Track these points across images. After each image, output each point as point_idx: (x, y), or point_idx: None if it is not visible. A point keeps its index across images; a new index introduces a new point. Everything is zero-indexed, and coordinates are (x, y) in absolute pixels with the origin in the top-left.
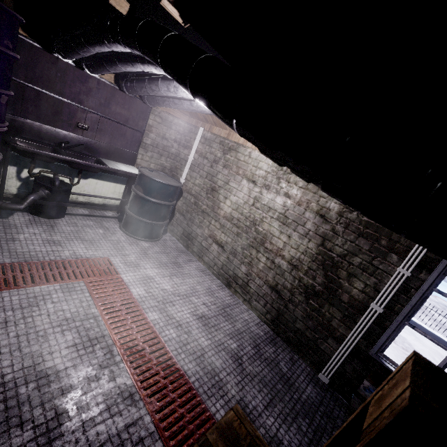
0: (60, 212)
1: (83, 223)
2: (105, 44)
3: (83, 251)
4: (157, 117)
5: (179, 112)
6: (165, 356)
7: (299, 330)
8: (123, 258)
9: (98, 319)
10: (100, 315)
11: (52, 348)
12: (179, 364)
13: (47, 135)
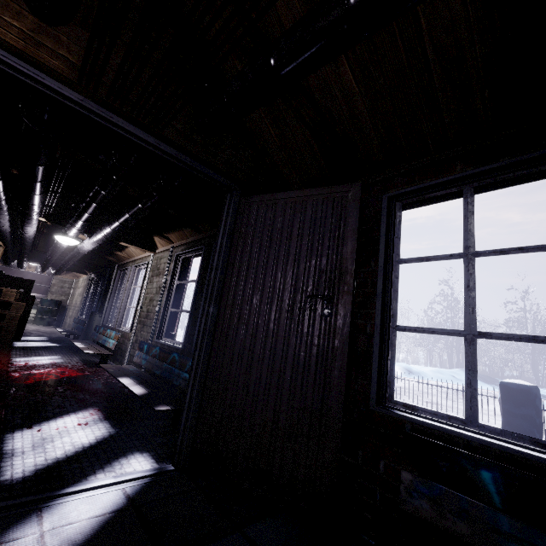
0: None
1: None
2: None
3: None
4: (58, 280)
5: (71, 277)
6: None
7: None
8: None
9: None
10: None
11: None
12: None
13: None
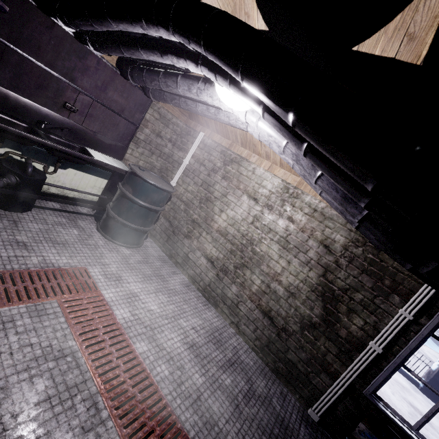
0: (27, 205)
1: (54, 219)
2: (140, 23)
3: (55, 257)
4: (155, 112)
5: (178, 111)
6: (159, 404)
7: (291, 361)
8: (102, 268)
9: (77, 356)
10: (80, 349)
11: (17, 406)
12: (175, 413)
13: (24, 110)
